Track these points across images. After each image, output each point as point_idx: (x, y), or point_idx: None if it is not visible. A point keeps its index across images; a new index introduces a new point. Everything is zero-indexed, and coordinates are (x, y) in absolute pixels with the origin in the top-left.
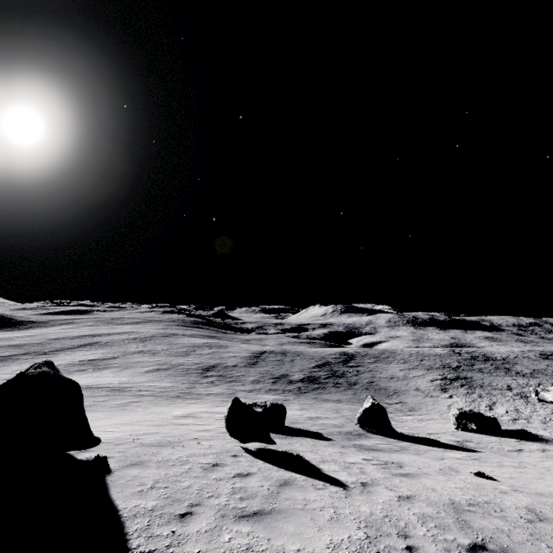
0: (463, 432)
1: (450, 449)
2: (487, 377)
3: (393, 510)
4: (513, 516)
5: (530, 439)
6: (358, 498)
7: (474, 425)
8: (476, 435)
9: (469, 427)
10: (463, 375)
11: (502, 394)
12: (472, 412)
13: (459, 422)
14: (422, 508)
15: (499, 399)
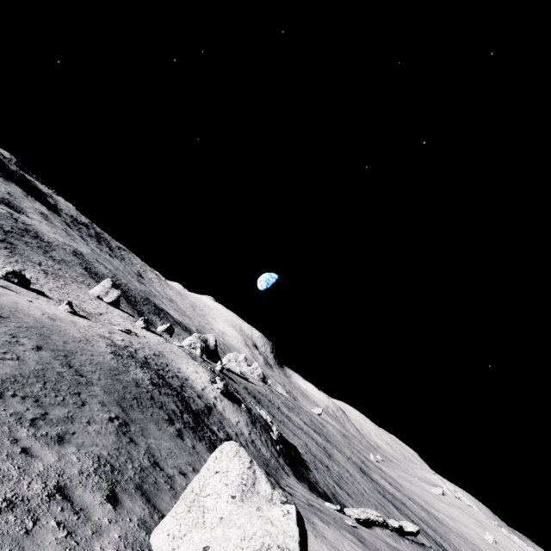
0: (6, 281)
1: (5, 288)
2: (30, 250)
3: (17, 302)
4: (49, 312)
5: (44, 295)
6: (3, 296)
7: (17, 280)
8: (15, 285)
9: (13, 280)
10: (11, 241)
11: (34, 266)
12: (21, 273)
13: (8, 275)
14: (24, 304)
15: (30, 269)
